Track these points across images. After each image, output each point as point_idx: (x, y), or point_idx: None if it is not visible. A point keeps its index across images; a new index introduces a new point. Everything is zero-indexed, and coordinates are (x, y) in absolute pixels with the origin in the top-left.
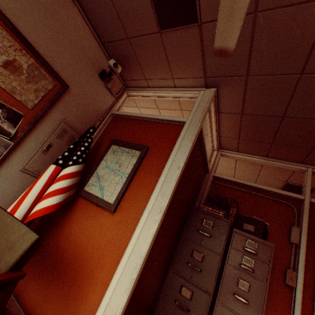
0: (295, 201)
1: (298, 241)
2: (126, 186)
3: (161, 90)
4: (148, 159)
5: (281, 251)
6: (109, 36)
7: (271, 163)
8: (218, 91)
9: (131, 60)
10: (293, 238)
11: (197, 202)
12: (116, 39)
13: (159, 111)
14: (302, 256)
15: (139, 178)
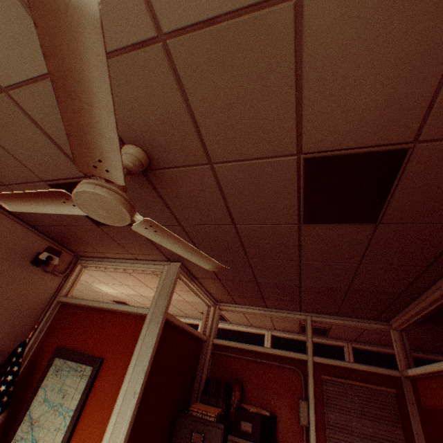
0: (300, 362)
1: (308, 421)
2: (70, 433)
3: (123, 262)
4: (102, 378)
5: (294, 440)
6: (39, 222)
7: (272, 314)
8: (184, 264)
9: (75, 239)
10: (302, 418)
11: (194, 390)
12: (50, 225)
13: (132, 274)
14: (313, 442)
15: (89, 413)
